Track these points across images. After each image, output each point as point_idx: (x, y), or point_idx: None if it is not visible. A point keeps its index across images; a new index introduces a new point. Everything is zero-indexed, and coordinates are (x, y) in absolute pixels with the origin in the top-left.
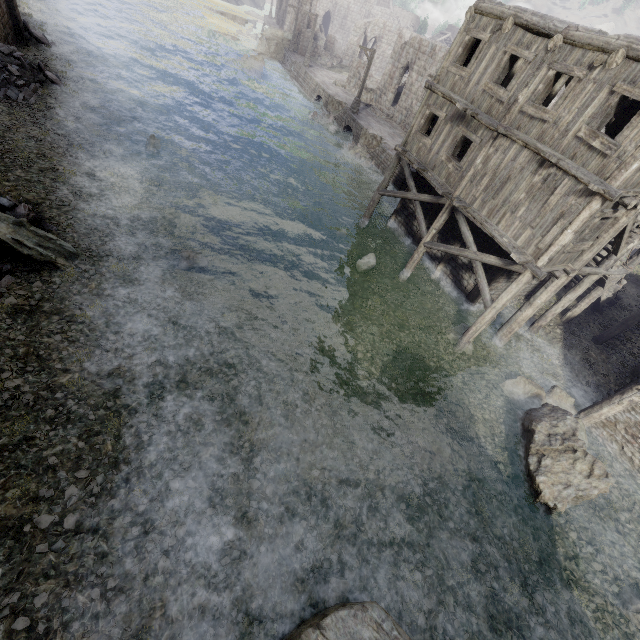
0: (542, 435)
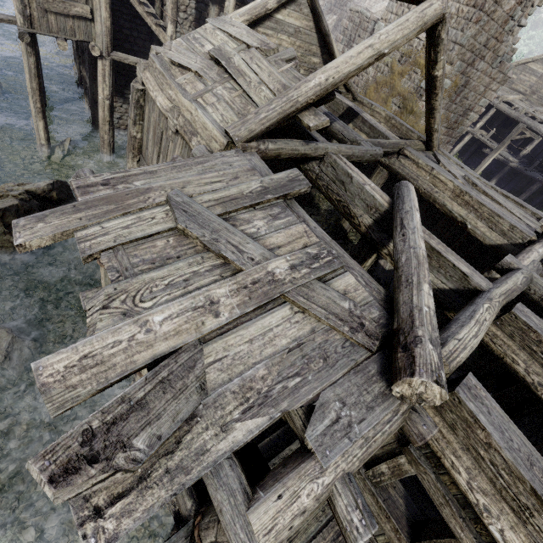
0: None
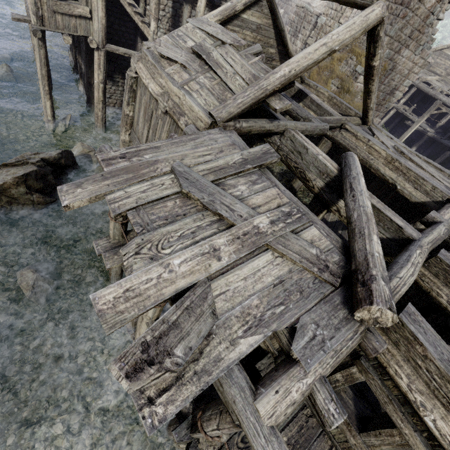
0: (14, 159)
